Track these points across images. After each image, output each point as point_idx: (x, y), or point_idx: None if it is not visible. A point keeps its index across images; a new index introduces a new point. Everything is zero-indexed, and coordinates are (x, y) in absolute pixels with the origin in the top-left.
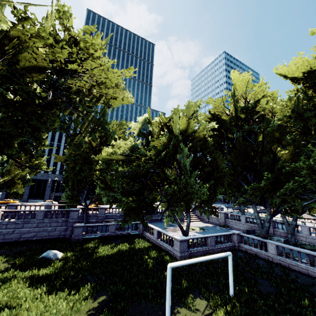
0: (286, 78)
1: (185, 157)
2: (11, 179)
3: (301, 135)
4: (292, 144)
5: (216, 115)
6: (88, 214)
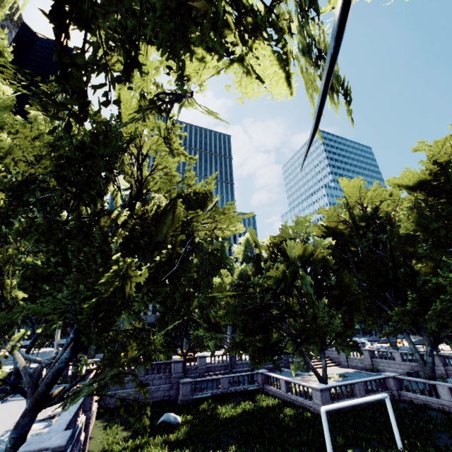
0: (401, 189)
1: (309, 284)
2: None
3: (433, 248)
4: (429, 256)
5: (331, 227)
6: (185, 367)
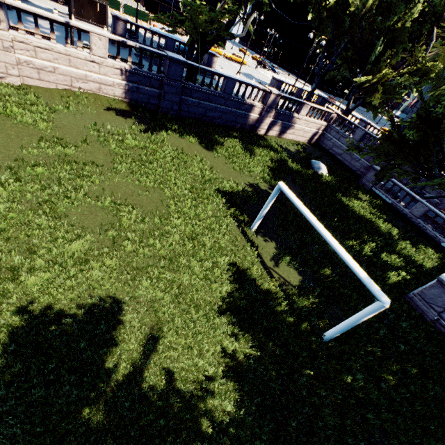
0: None
1: None
2: (376, 83)
3: None
4: None
5: None
6: None
